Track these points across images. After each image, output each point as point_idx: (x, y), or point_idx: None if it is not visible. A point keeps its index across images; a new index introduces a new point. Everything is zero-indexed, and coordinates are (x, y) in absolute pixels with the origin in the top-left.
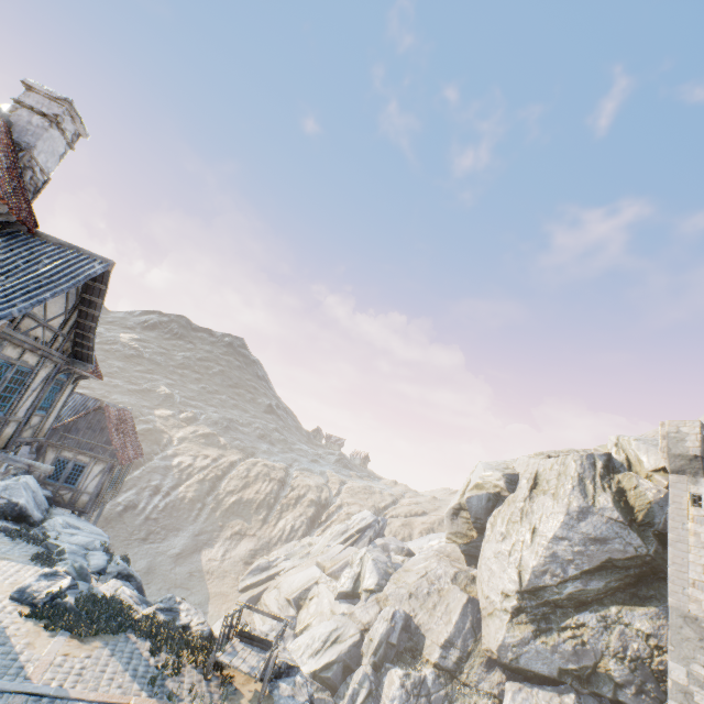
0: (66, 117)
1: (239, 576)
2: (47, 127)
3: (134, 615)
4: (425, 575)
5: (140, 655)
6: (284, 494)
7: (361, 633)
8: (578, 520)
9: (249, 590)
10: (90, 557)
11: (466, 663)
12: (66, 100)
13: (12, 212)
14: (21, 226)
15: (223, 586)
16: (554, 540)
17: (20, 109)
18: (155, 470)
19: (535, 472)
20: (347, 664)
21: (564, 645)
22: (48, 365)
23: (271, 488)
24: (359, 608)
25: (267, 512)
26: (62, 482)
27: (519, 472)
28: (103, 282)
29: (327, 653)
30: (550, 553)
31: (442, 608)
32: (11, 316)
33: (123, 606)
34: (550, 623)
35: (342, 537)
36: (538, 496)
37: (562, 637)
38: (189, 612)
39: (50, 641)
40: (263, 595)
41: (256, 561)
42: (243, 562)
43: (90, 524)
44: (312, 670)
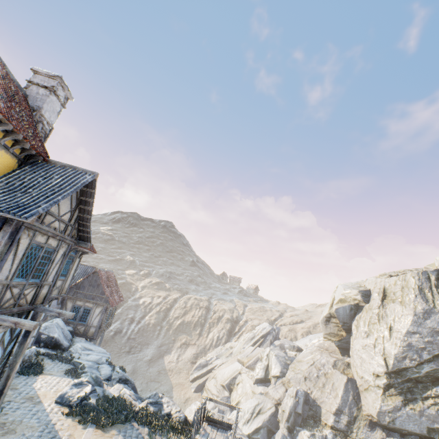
0: (59, 87)
1: (189, 372)
2: (48, 94)
3: (134, 408)
4: (313, 364)
5: (142, 438)
6: (209, 316)
7: (275, 406)
8: (424, 319)
9: (196, 380)
10: (101, 369)
11: (354, 425)
12: (58, 76)
13: (32, 148)
14: (39, 156)
15: (180, 379)
16: (408, 334)
17: (31, 86)
18: (130, 307)
19: (382, 287)
20: (269, 429)
21: (429, 410)
22: (64, 246)
23: (201, 313)
24: (271, 389)
25: (201, 328)
26: (78, 321)
27: (370, 288)
28: (92, 187)
29: (254, 421)
30: (406, 344)
31: (330, 386)
32: (38, 213)
33: (126, 403)
34: (414, 394)
35: (252, 341)
36: (388, 304)
37: (426, 404)
38: (169, 403)
39: (83, 432)
40: (206, 383)
41: (198, 361)
42: (190, 362)
43: (97, 346)
44: (247, 433)
